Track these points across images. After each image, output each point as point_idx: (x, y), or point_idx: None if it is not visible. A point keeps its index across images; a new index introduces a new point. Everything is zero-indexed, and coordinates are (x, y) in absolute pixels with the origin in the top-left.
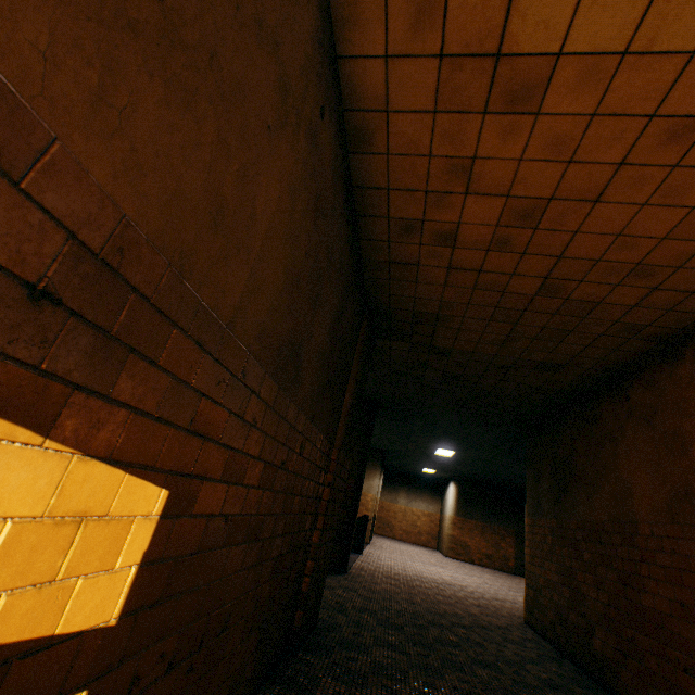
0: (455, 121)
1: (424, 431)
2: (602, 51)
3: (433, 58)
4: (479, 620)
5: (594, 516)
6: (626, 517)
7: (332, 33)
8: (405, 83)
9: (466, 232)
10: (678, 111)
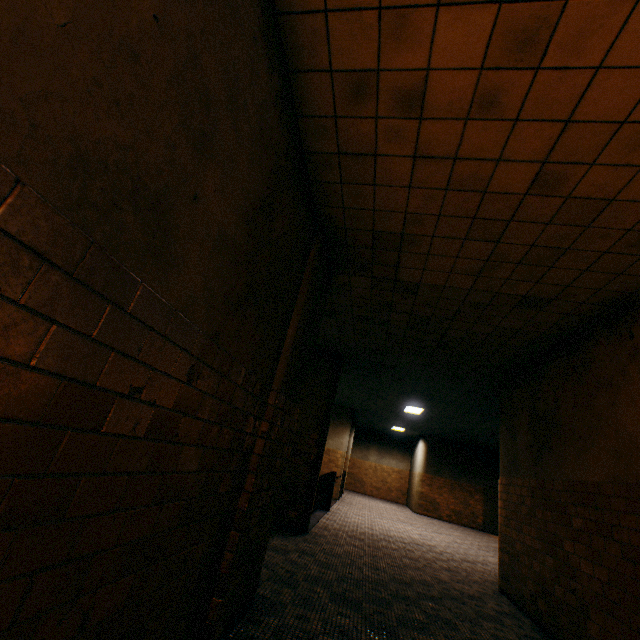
0: None
1: (392, 387)
2: None
3: None
4: (449, 589)
5: (586, 476)
6: (632, 478)
7: None
8: None
9: (437, 88)
10: None
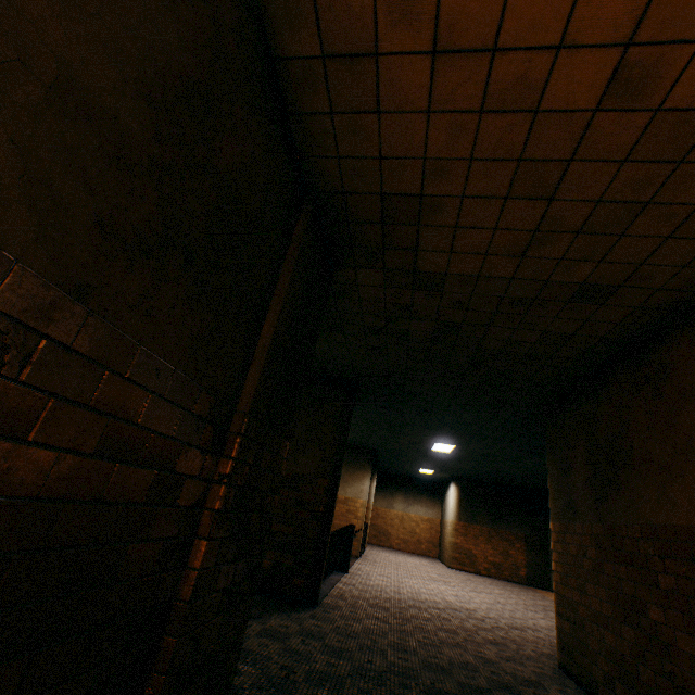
0: None
1: (417, 421)
2: None
3: None
4: (499, 673)
5: (676, 518)
6: None
7: None
8: None
9: None
10: None
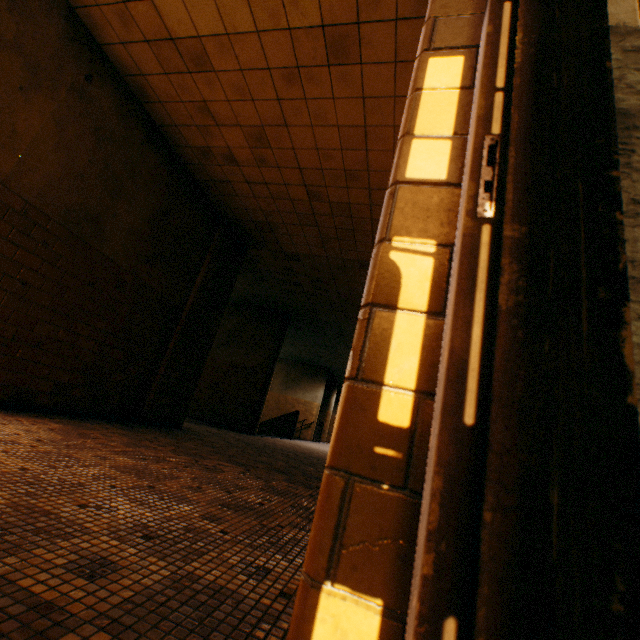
0: (180, 79)
1: (340, 342)
2: (217, 34)
3: (145, 43)
4: None
5: None
6: None
7: (90, 32)
8: (141, 58)
9: (238, 154)
10: (278, 65)
